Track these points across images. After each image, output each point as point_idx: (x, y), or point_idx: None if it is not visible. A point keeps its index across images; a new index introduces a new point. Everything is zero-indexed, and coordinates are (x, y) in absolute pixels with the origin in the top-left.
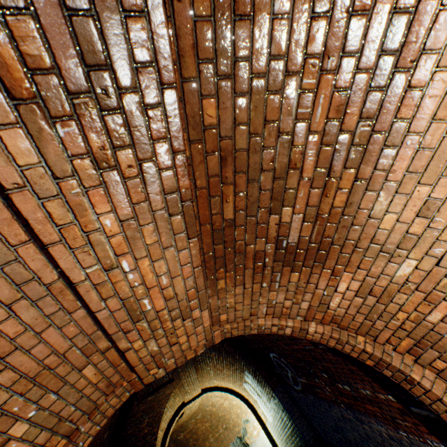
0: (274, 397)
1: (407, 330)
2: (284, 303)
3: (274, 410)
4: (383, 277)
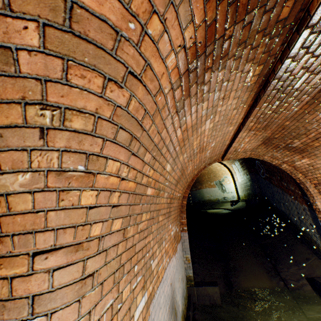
0: (247, 175)
1: (317, 179)
2: (278, 156)
3: (244, 179)
4: (319, 165)
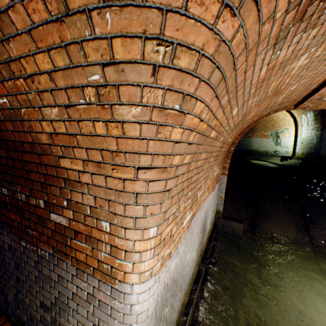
0: (317, 131)
1: None
2: None
3: (310, 135)
4: None
